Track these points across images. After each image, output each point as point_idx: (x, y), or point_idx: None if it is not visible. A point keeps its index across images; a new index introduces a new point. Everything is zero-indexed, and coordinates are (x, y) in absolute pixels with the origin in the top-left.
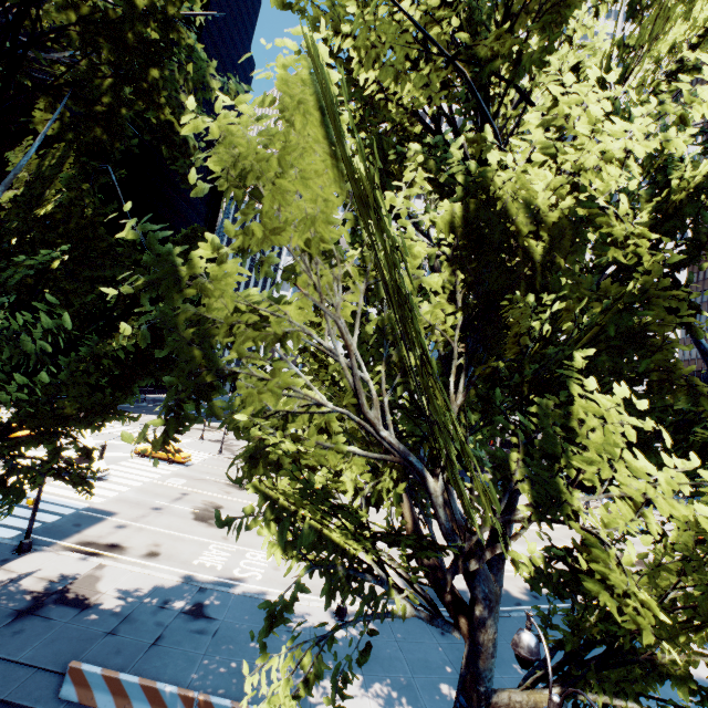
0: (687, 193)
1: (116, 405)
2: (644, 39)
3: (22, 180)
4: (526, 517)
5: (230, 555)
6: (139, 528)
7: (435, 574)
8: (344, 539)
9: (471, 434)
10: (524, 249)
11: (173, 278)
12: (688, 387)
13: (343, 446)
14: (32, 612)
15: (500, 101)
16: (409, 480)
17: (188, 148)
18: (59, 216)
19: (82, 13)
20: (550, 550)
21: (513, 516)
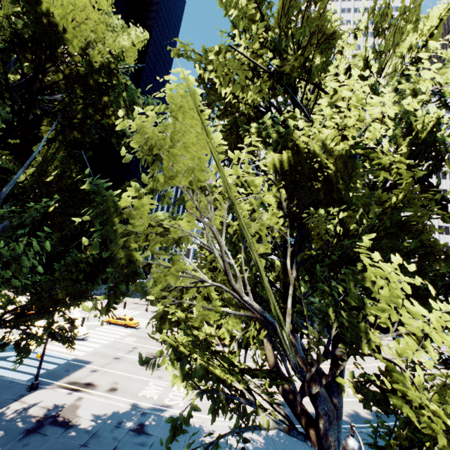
0: (428, 132)
1: (87, 290)
2: (389, 47)
3: (38, 164)
4: (344, 352)
5: (163, 389)
6: (105, 371)
7: (290, 397)
8: (223, 372)
9: (306, 297)
10: (324, 176)
11: (107, 211)
12: (448, 256)
13: (217, 308)
14: (36, 430)
15: (304, 91)
16: (269, 331)
17: (127, 137)
18: (55, 181)
19: (66, 75)
20: (363, 376)
21: (336, 352)
